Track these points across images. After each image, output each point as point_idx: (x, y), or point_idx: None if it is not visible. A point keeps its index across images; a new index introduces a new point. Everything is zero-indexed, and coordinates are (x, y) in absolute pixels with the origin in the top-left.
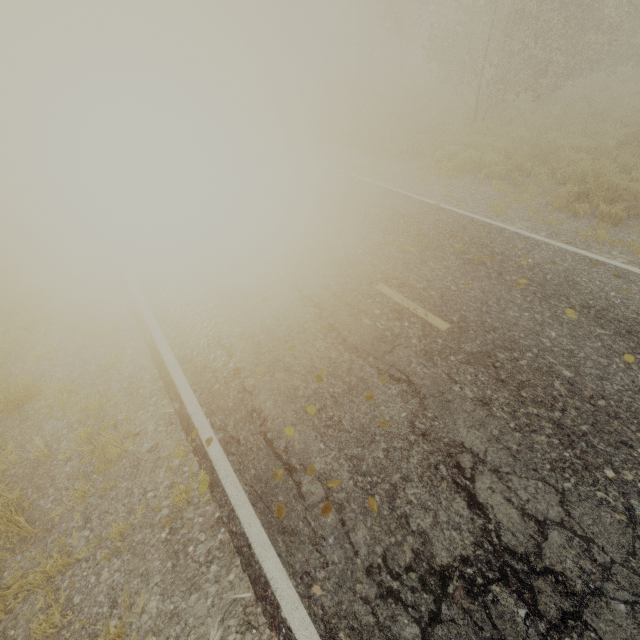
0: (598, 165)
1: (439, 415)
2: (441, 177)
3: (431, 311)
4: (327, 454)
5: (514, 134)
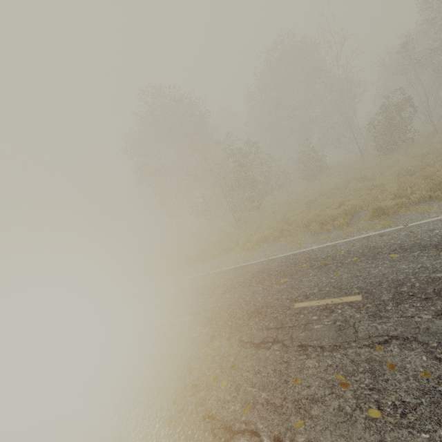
0: (312, 214)
1: (438, 340)
2: (252, 251)
3: (340, 296)
4: (439, 438)
5: (264, 222)
